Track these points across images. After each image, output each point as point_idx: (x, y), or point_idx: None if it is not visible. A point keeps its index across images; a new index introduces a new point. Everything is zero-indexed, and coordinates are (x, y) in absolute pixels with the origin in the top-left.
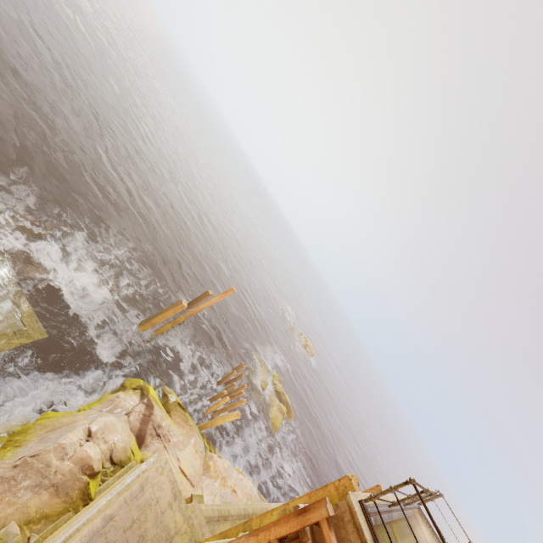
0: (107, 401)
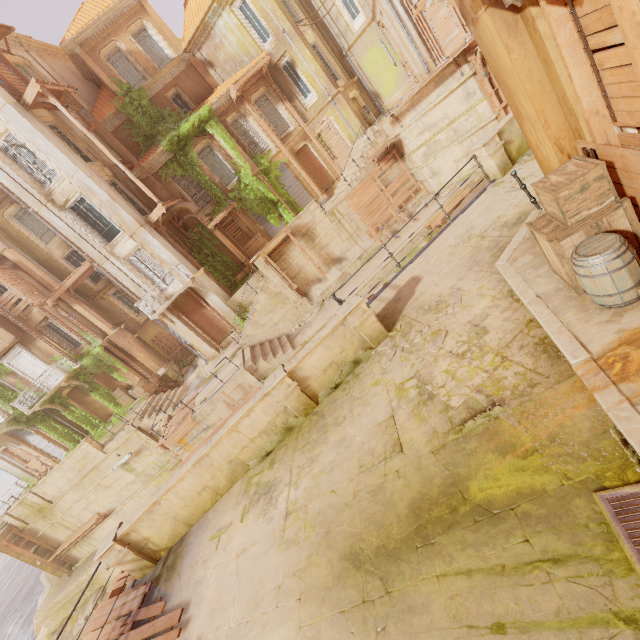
0: None
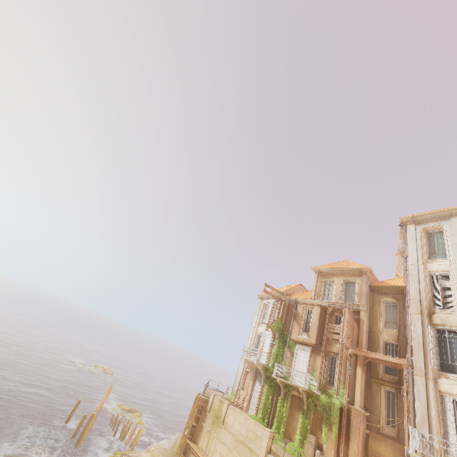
0: None
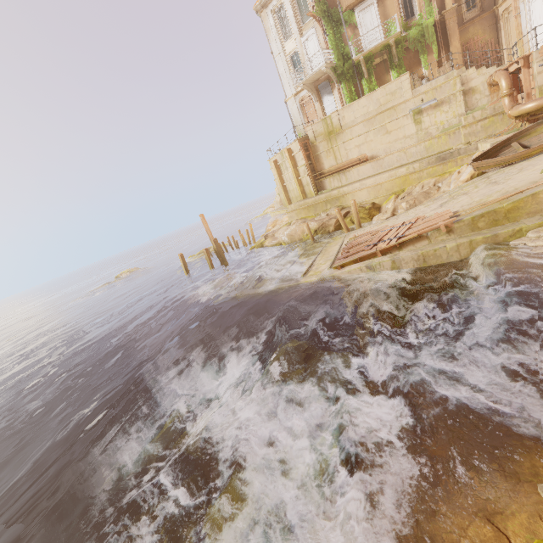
0: (272, 243)
